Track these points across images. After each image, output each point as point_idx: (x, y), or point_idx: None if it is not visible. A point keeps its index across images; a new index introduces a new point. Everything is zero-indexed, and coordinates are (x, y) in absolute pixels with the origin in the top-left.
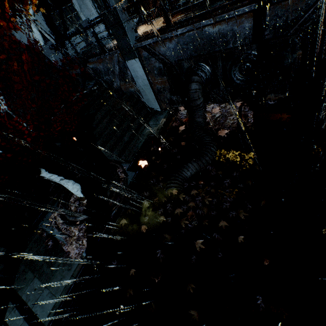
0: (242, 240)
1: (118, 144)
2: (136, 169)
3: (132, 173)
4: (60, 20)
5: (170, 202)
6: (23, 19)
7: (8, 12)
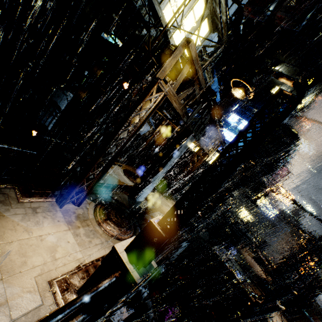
0: None
1: None
2: None
3: None
4: None
5: None
6: None
7: None
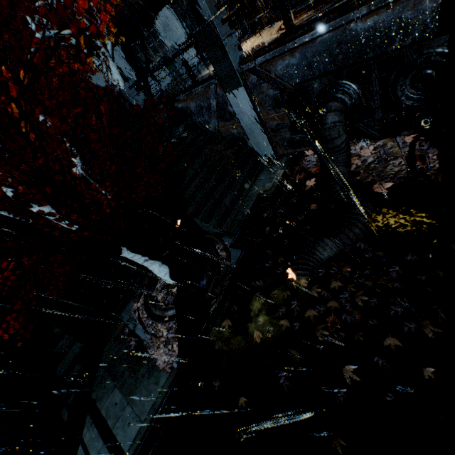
0: (432, 376)
1: (216, 210)
2: (242, 246)
3: (237, 251)
4: (142, 51)
5: (297, 298)
6: (101, 58)
7: (85, 53)
